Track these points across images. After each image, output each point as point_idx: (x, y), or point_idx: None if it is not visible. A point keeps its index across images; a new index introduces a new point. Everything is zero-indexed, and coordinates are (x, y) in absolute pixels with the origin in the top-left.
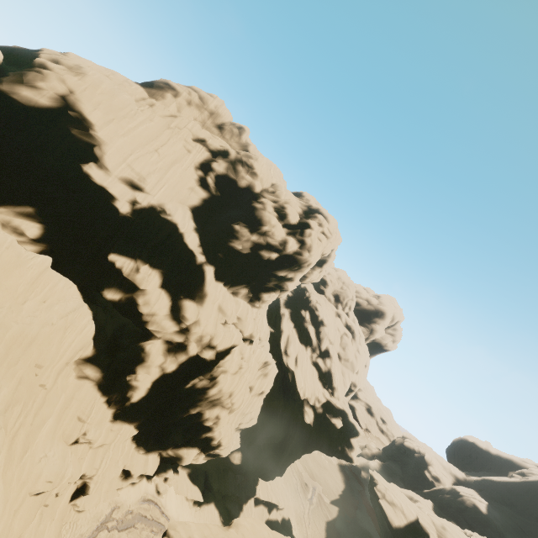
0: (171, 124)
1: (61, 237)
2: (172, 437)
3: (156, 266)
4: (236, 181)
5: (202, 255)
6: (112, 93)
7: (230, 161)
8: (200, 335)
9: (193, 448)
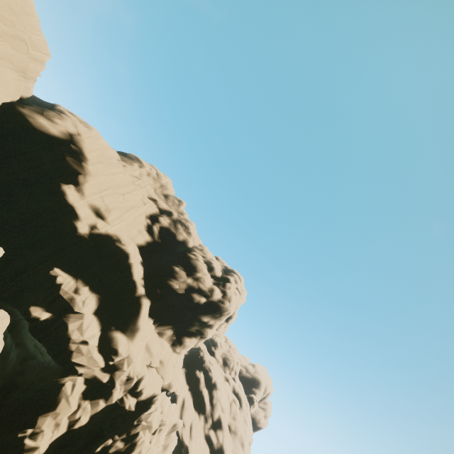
0: (136, 182)
1: (2, 240)
2: None
3: (95, 291)
4: (175, 235)
5: (143, 287)
6: (106, 147)
7: (173, 220)
8: (126, 376)
9: None
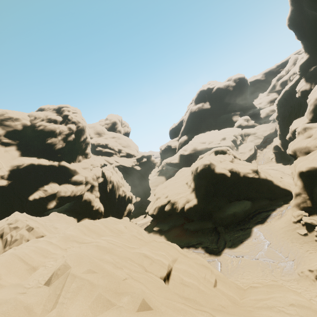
0: None
1: None
2: (121, 210)
3: (47, 183)
4: (16, 129)
5: (54, 162)
6: None
7: None
8: (92, 178)
9: (128, 205)
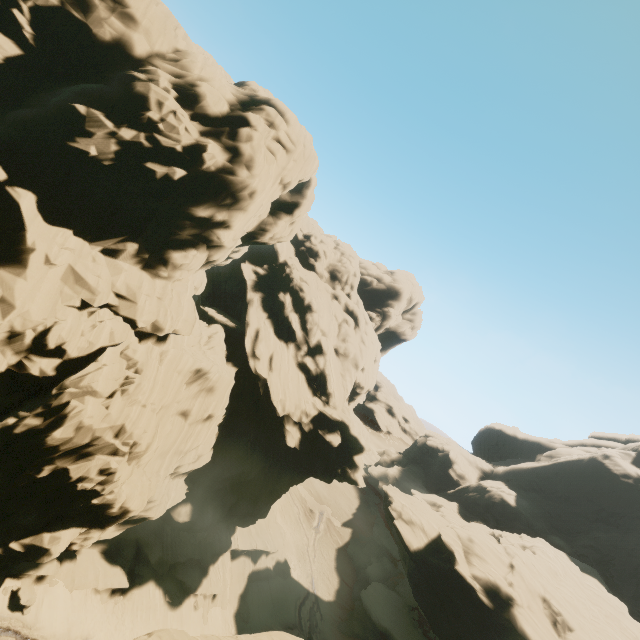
0: None
1: None
2: (13, 521)
3: None
4: (87, 28)
5: None
6: None
7: None
8: (6, 332)
9: (66, 529)
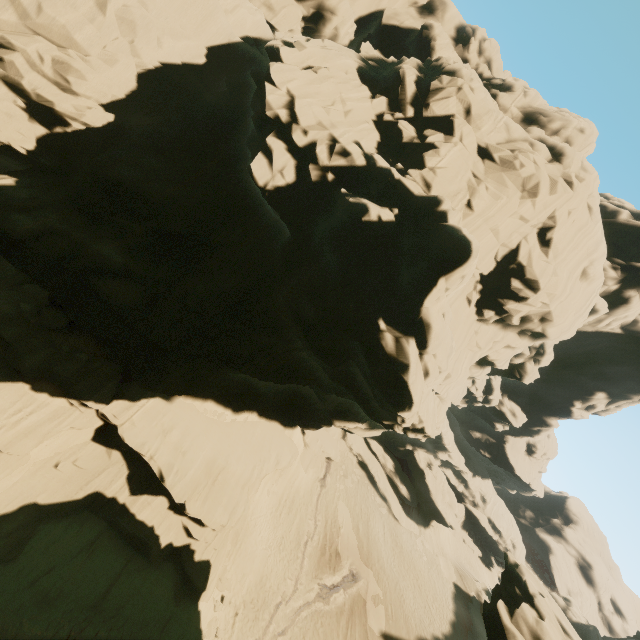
0: None
1: None
2: None
3: None
4: None
5: None
6: None
7: None
8: None
9: None
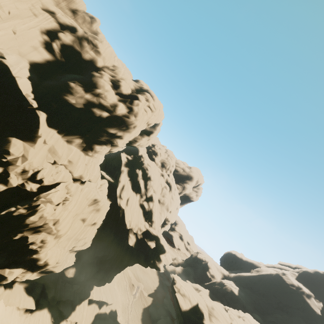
0: None
1: None
2: None
3: None
4: (81, 53)
5: (33, 100)
6: None
7: (77, 37)
8: (21, 169)
9: (17, 268)
